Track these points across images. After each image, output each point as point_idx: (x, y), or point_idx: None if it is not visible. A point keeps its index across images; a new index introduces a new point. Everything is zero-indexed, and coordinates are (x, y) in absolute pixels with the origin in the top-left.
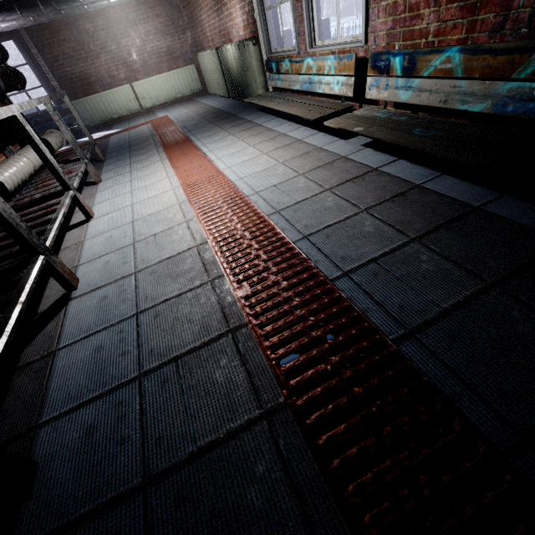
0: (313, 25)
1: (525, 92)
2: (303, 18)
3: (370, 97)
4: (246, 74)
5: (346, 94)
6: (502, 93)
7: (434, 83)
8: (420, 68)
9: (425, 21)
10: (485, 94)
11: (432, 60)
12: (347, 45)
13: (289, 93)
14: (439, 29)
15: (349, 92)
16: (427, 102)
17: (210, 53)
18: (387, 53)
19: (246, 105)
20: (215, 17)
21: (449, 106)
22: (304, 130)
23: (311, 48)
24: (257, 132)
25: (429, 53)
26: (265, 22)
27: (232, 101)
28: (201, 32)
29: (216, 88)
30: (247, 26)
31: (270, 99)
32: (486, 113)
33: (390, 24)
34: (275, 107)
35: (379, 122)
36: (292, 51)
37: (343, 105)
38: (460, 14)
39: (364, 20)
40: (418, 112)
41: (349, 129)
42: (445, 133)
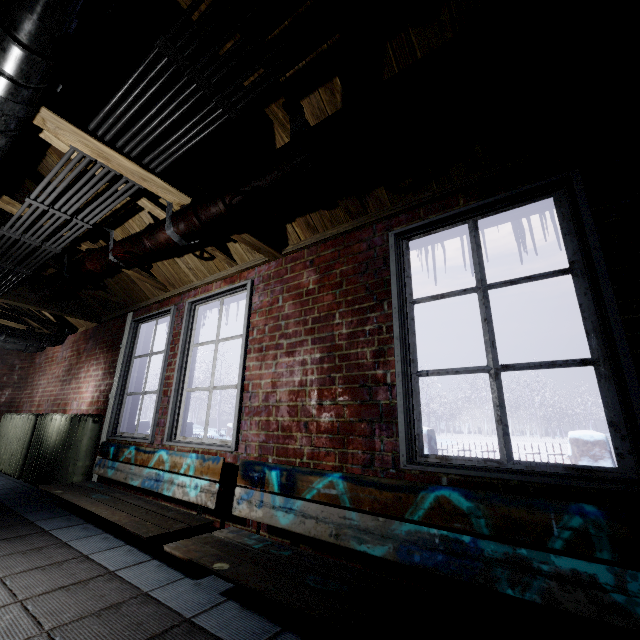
0: (178, 420)
1: (426, 538)
2: (168, 411)
3: (239, 513)
4: (65, 452)
5: (206, 504)
6: (402, 535)
7: (320, 508)
8: (302, 487)
9: (298, 442)
10: (382, 532)
11: (314, 481)
12: (214, 447)
13: (122, 487)
14: (313, 452)
15: (211, 501)
16: (315, 532)
17: (25, 417)
18: (262, 464)
19: (41, 494)
20: (57, 386)
21: (343, 543)
22: (127, 552)
23: (169, 440)
24: (31, 546)
25: (309, 474)
26: (120, 404)
27: (21, 484)
28: (29, 394)
29: (6, 460)
30: (95, 402)
31: (86, 492)
32: (391, 559)
33: (263, 437)
34: (89, 505)
35: (254, 555)
36: (145, 439)
37: (199, 519)
38: (331, 444)
39: (236, 427)
40: (299, 543)
41: (207, 565)
42: (352, 587)
